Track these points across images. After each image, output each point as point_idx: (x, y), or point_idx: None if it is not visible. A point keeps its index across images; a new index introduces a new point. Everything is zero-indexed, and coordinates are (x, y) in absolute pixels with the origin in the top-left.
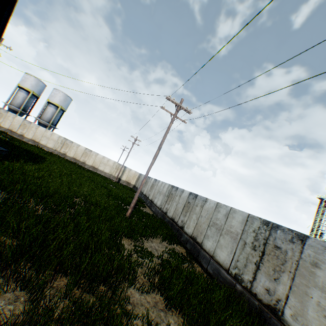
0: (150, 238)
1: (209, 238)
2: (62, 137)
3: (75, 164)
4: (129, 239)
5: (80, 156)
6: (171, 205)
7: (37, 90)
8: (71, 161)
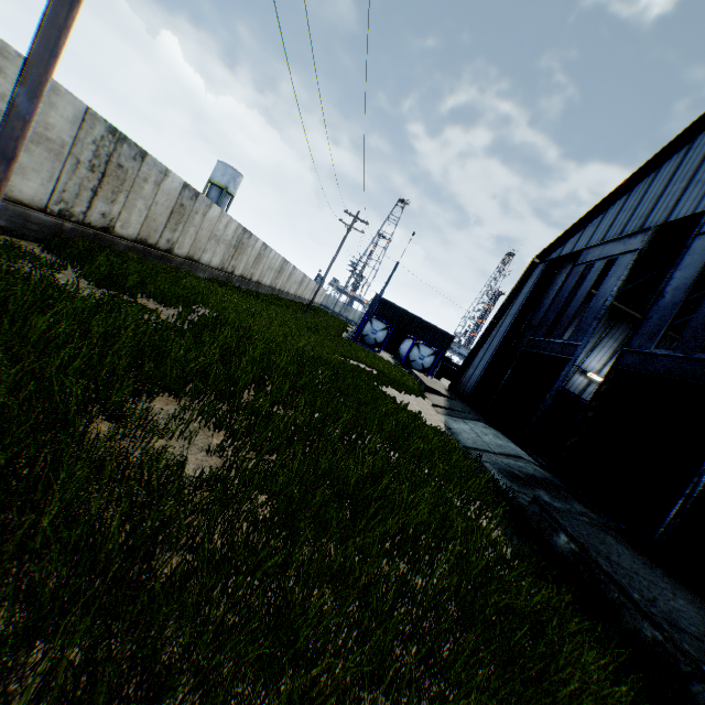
0: None
1: None
2: None
3: None
4: None
5: None
6: None
7: None
8: None
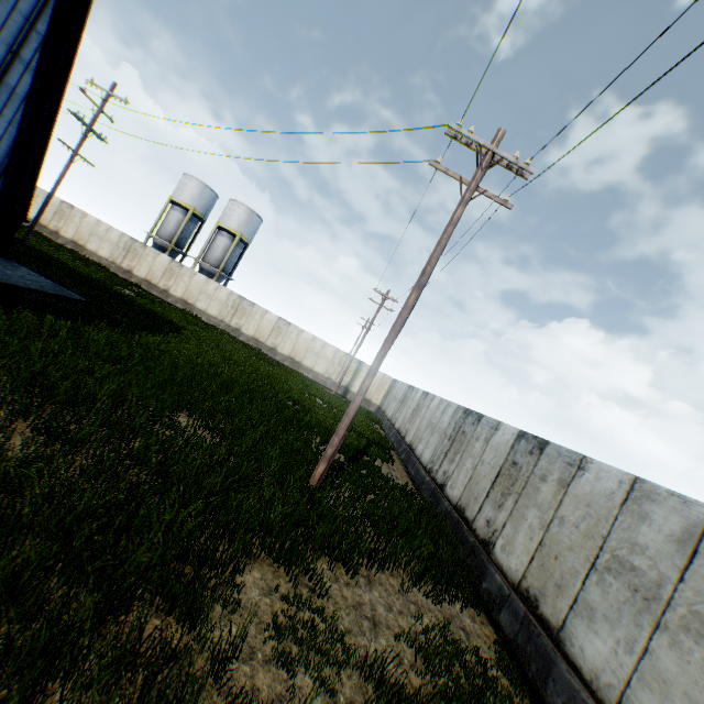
0: (367, 565)
1: (593, 618)
2: (234, 295)
3: (252, 350)
4: (283, 566)
5: (267, 334)
6: (459, 464)
7: (201, 205)
8: (248, 344)
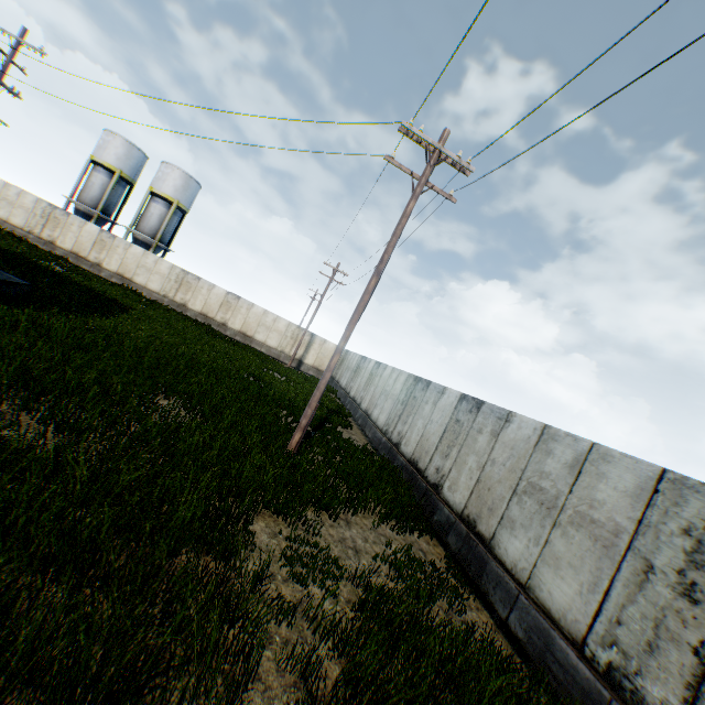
0: (344, 512)
1: (514, 527)
2: (177, 268)
3: (202, 326)
4: (280, 517)
5: (216, 309)
6: (411, 425)
7: (130, 167)
8: (196, 320)
